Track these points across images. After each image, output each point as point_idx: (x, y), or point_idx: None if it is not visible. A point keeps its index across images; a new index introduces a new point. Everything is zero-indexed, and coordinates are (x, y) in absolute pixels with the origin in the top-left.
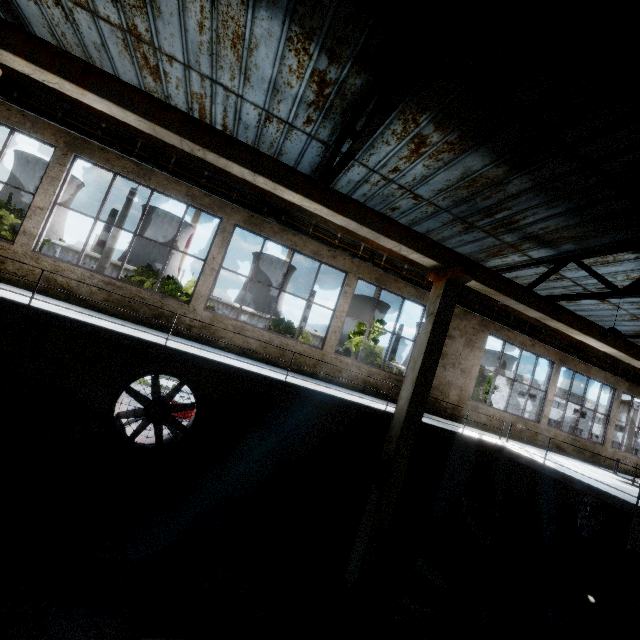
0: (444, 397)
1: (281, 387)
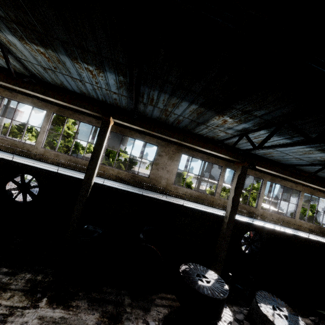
0: None
1: (306, 239)
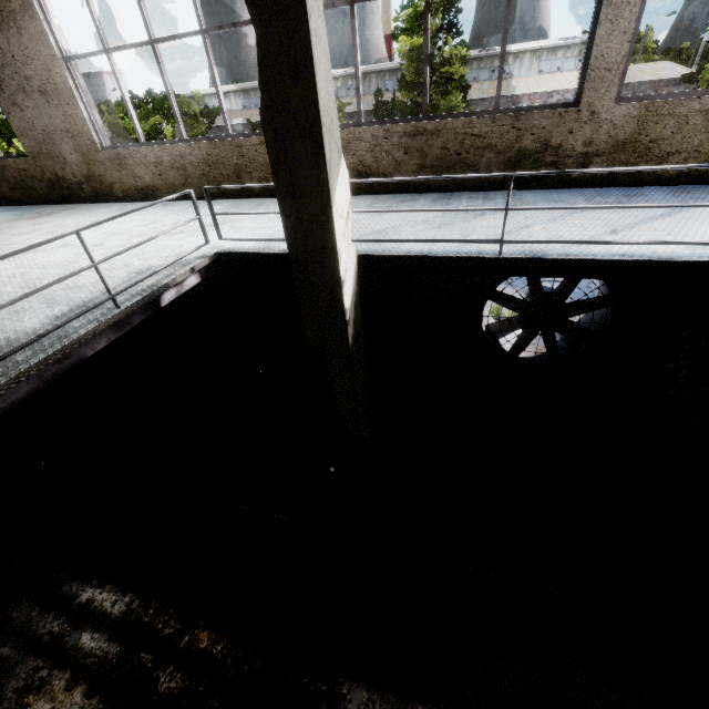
0: (62, 165)
1: None
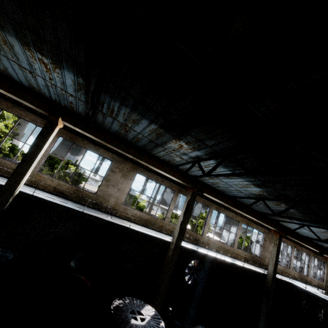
0: (264, 261)
1: (242, 268)
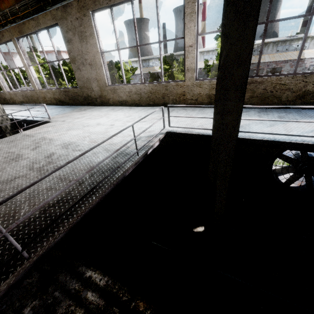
0: (91, 91)
1: None
